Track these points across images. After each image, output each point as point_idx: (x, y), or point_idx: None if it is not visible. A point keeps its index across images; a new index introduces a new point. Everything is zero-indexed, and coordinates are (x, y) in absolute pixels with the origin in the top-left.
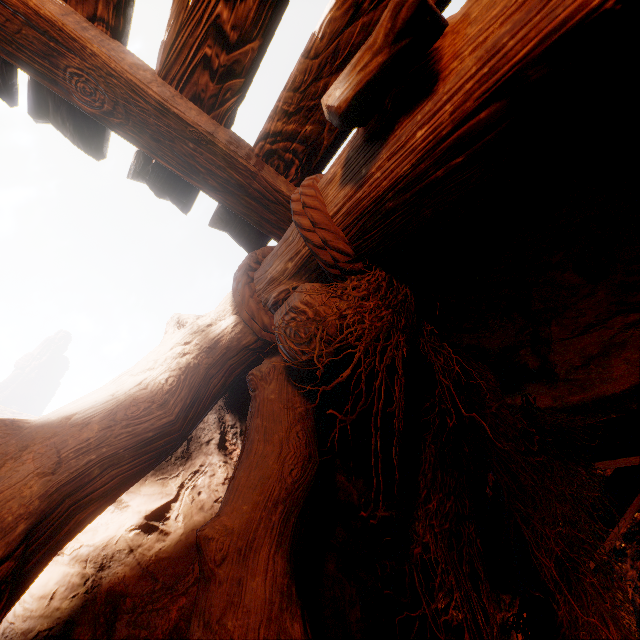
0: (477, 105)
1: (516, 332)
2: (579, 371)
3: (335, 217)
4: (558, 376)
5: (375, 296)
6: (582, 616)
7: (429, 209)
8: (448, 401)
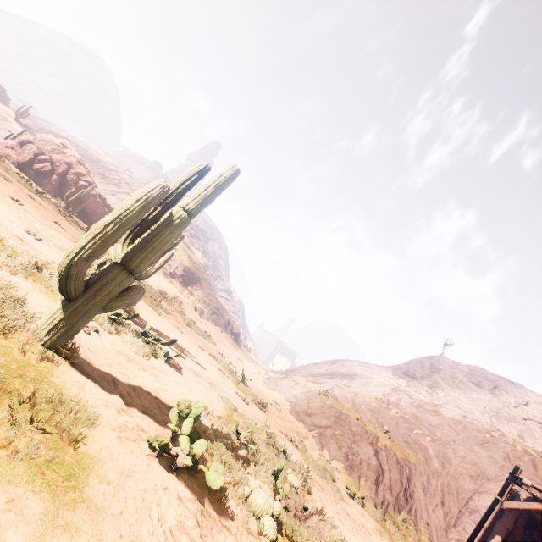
0: None
1: None
2: None
3: None
4: None
5: None
6: None
7: None
8: None
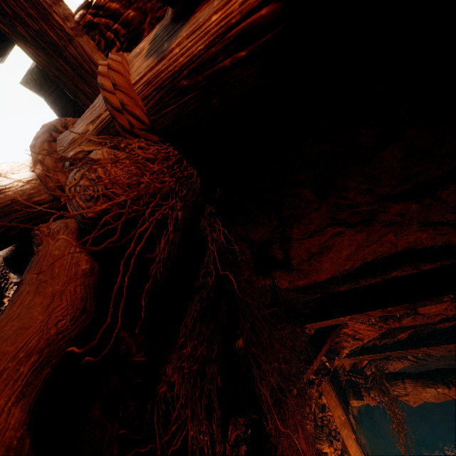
0: (261, 1)
1: (272, 230)
2: (305, 264)
3: (136, 85)
4: (293, 266)
5: (162, 163)
6: (281, 429)
7: (217, 98)
8: (212, 264)
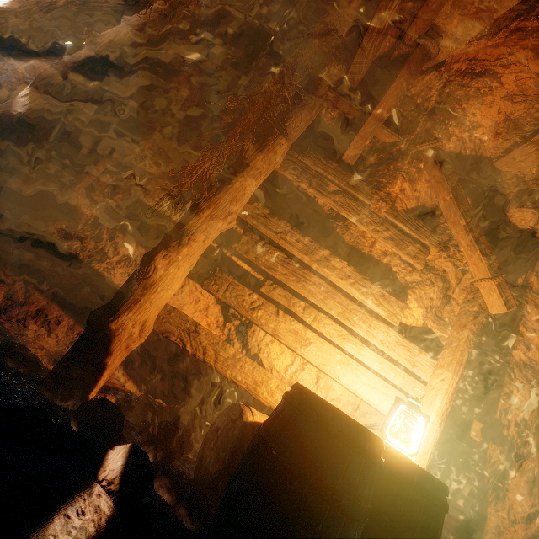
0: None
1: None
2: None
3: None
4: None
5: None
6: None
7: None
8: None
